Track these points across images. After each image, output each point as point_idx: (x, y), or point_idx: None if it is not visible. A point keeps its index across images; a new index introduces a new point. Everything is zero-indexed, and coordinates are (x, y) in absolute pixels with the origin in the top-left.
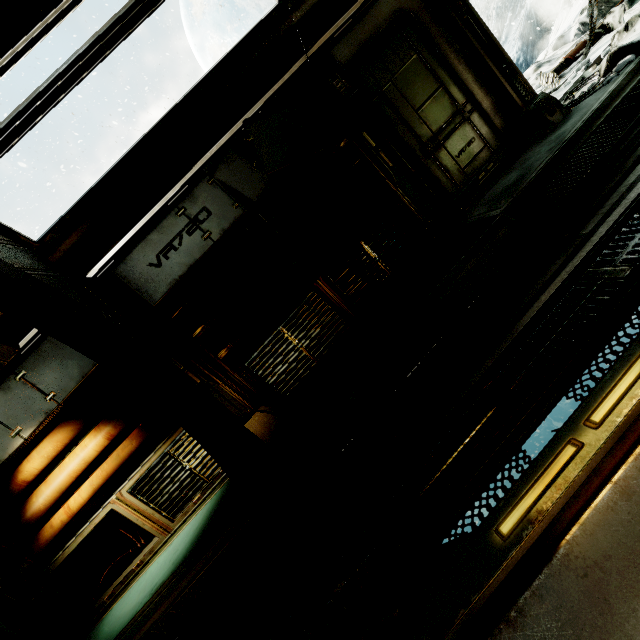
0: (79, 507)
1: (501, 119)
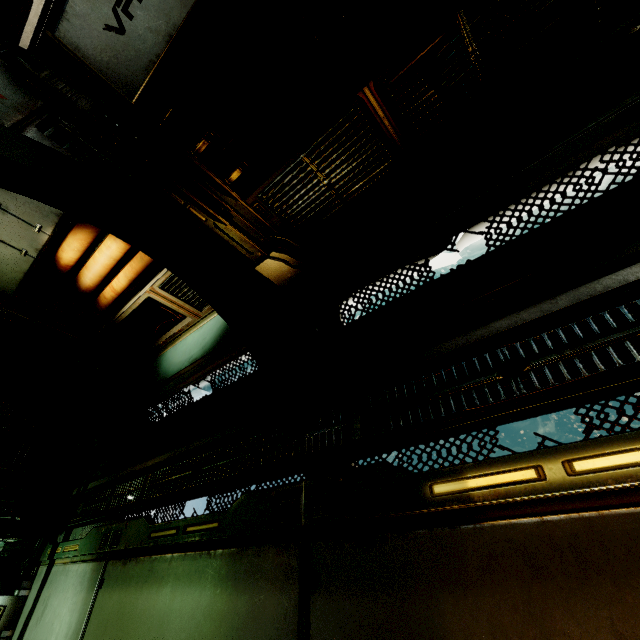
0: (122, 290)
1: None
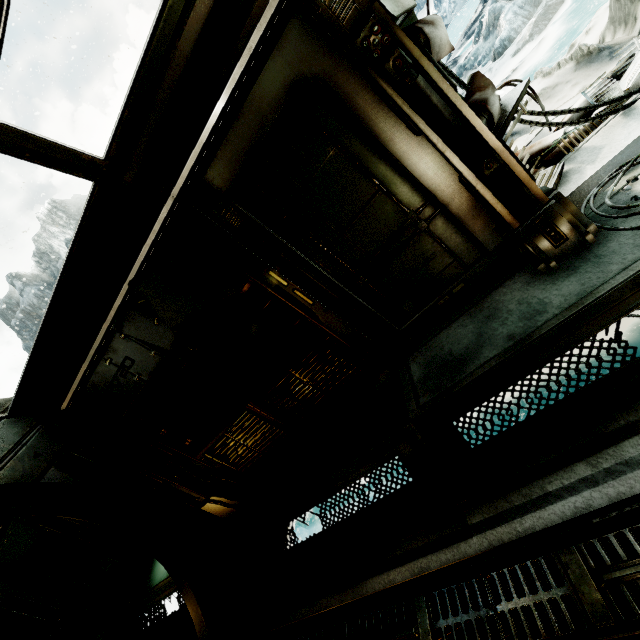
0: None
1: (484, 222)
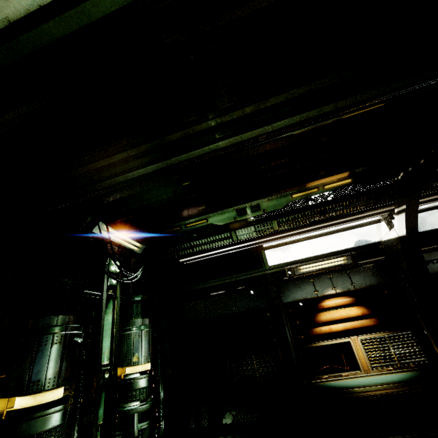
0: (335, 330)
1: None
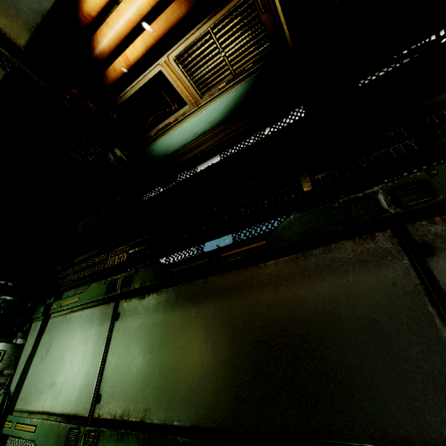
0: (135, 60)
1: None
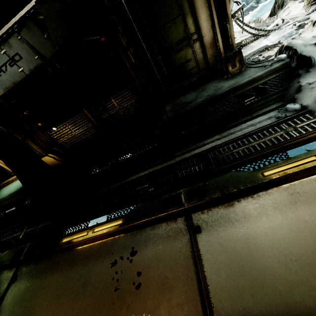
0: None
1: (212, 52)
